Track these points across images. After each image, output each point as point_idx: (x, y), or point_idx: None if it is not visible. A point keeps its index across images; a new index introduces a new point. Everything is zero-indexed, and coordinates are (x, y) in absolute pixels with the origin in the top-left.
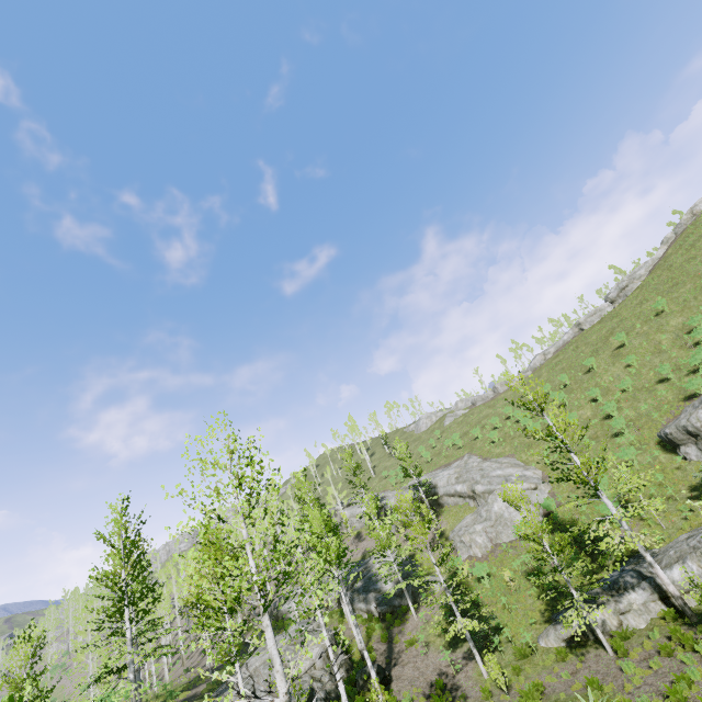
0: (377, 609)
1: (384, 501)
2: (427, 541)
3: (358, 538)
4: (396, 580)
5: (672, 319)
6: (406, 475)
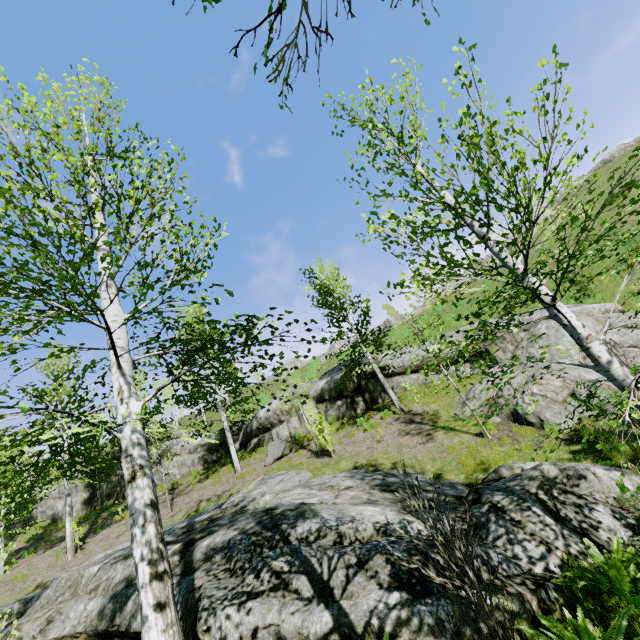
0: (429, 615)
1: (244, 422)
2: (393, 436)
3: (174, 492)
4: (388, 500)
5: (638, 204)
6: (341, 308)
